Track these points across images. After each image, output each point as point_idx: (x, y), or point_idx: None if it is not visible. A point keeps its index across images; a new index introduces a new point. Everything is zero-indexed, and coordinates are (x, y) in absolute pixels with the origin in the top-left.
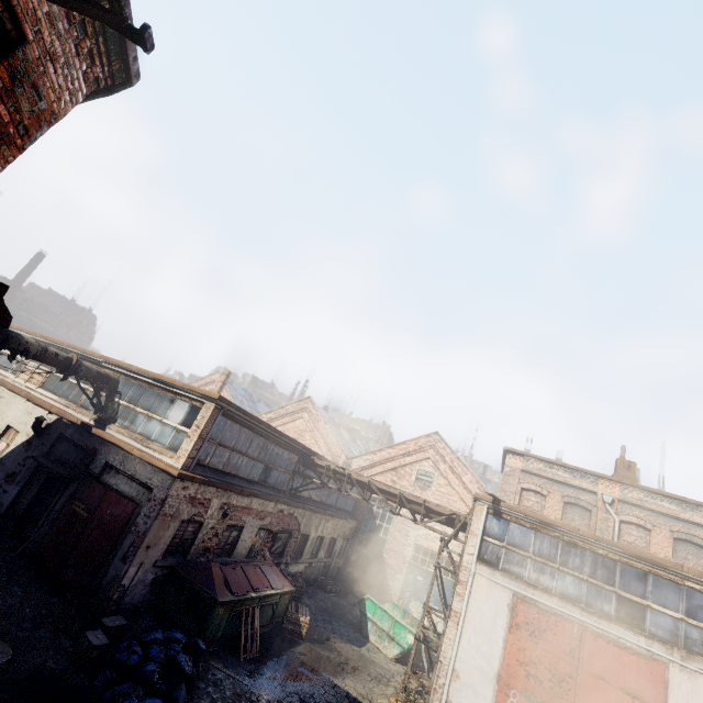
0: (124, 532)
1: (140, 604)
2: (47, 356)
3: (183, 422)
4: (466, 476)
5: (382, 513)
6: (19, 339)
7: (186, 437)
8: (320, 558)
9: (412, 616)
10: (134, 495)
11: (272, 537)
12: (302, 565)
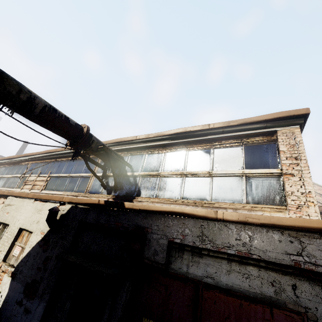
0: None
1: None
2: (56, 118)
3: (250, 164)
4: None
5: None
6: (17, 85)
7: (284, 177)
8: None
9: None
10: (271, 294)
11: None
12: None
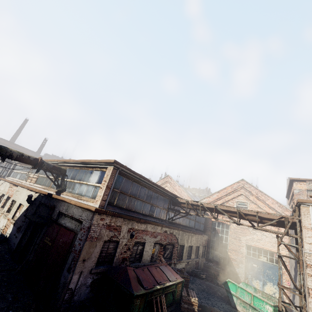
0: (69, 252)
1: (85, 300)
2: (24, 158)
3: (98, 181)
4: (268, 200)
5: (221, 229)
6: (6, 149)
7: (99, 189)
8: (192, 258)
9: (261, 291)
10: (73, 228)
11: (163, 248)
12: (183, 263)
